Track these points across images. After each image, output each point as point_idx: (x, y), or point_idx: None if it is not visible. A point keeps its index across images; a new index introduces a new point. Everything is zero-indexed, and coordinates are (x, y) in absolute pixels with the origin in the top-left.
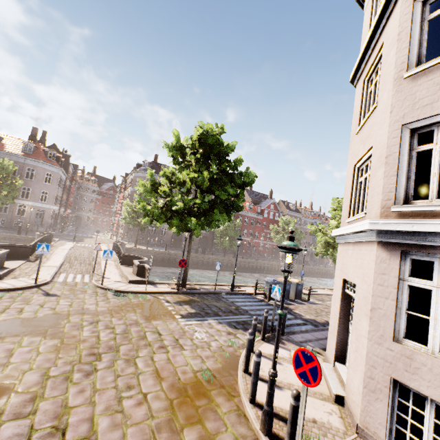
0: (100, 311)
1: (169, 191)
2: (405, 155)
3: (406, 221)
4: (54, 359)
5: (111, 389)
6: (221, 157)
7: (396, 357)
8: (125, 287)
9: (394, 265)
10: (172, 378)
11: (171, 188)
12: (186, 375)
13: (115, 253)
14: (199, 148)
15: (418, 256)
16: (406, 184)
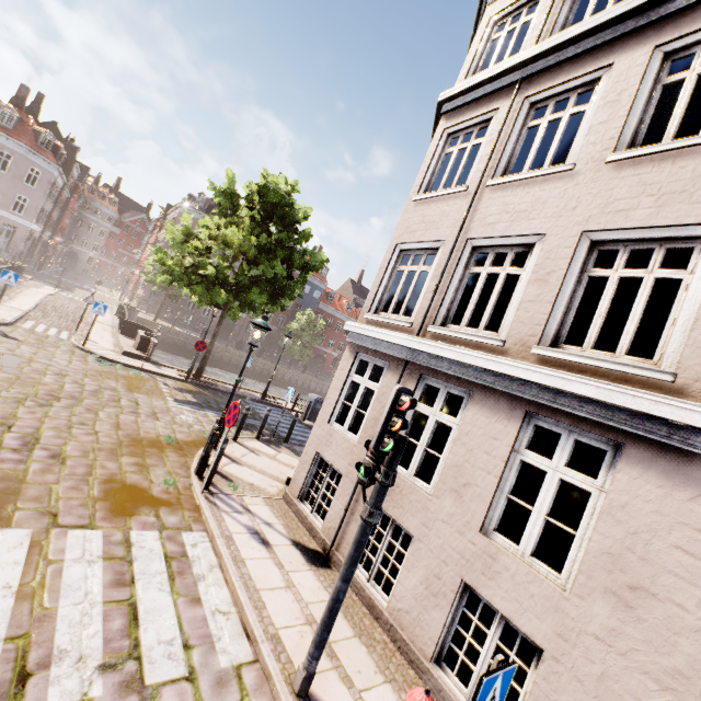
0: (72, 368)
1: (204, 249)
2: (389, 271)
3: (362, 326)
4: (7, 387)
5: (63, 420)
6: (287, 223)
7: (325, 435)
8: (115, 357)
9: (349, 363)
10: (132, 432)
11: (212, 246)
12: (148, 434)
13: (117, 318)
14: (258, 204)
15: (365, 357)
16: (383, 297)
